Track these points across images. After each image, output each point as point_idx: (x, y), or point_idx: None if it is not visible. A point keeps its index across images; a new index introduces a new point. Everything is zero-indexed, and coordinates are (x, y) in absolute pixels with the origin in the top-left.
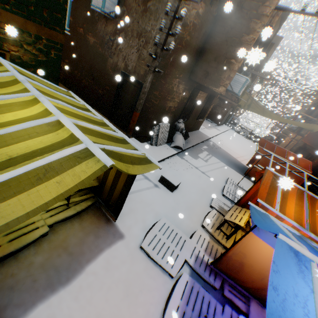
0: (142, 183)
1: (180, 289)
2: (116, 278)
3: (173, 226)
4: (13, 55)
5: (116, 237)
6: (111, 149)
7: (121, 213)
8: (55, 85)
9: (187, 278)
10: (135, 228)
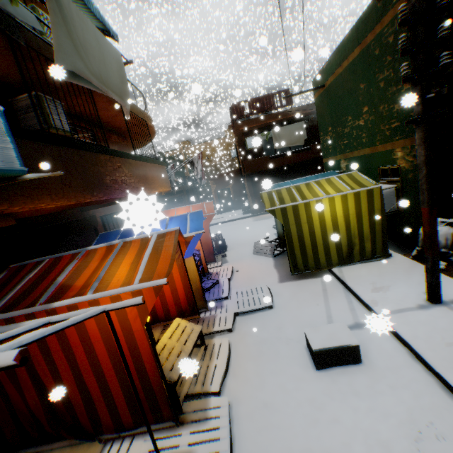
0: (344, 315)
1: (225, 288)
2: (260, 275)
3: (257, 305)
4: (400, 167)
5: (282, 279)
6: (272, 194)
7: (301, 285)
8: (371, 180)
9: (224, 294)
10: (280, 289)
